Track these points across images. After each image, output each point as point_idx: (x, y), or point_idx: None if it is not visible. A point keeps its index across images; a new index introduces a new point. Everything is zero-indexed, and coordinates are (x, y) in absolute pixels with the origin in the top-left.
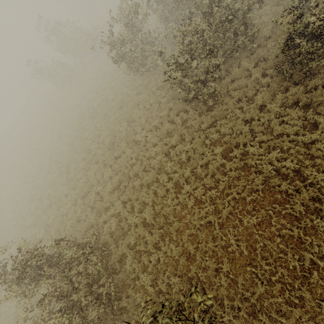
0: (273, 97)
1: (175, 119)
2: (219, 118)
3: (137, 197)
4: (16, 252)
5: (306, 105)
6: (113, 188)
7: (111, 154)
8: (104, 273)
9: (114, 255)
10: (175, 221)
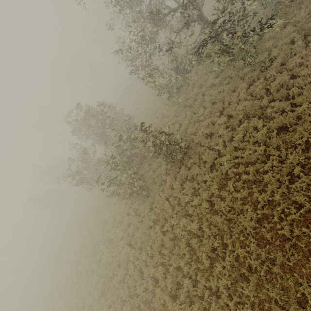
0: (174, 178)
1: (130, 211)
2: (154, 201)
3: (118, 296)
4: None
5: (193, 176)
6: (100, 294)
7: (95, 259)
8: None
9: None
10: (145, 309)
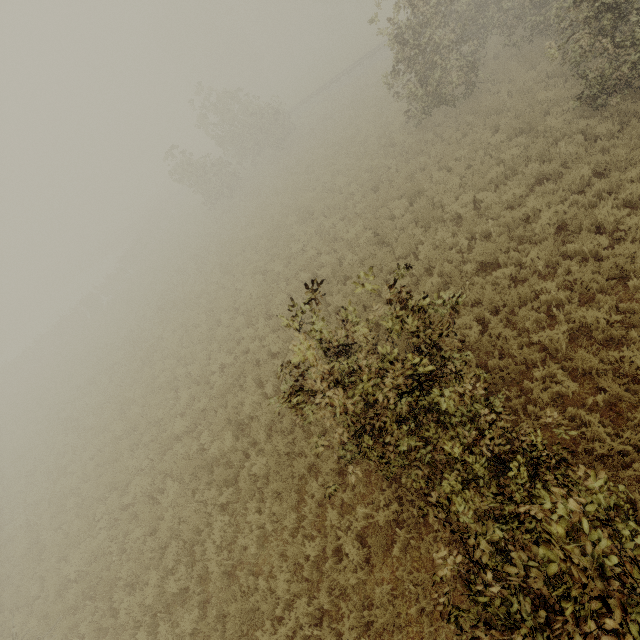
0: None
1: (551, 154)
2: None
3: (519, 301)
4: (150, 499)
5: None
6: None
7: (384, 254)
8: None
9: None
10: None
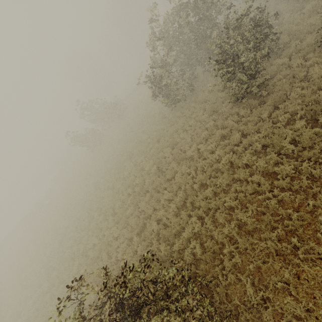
0: None
1: (226, 124)
2: (279, 104)
3: (216, 206)
4: None
5: None
6: (176, 209)
7: (161, 178)
8: (217, 318)
9: (217, 288)
10: (292, 212)
